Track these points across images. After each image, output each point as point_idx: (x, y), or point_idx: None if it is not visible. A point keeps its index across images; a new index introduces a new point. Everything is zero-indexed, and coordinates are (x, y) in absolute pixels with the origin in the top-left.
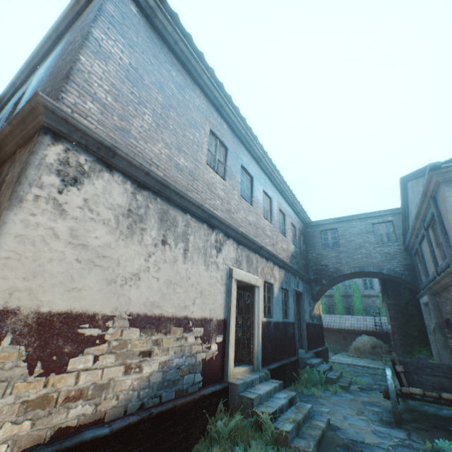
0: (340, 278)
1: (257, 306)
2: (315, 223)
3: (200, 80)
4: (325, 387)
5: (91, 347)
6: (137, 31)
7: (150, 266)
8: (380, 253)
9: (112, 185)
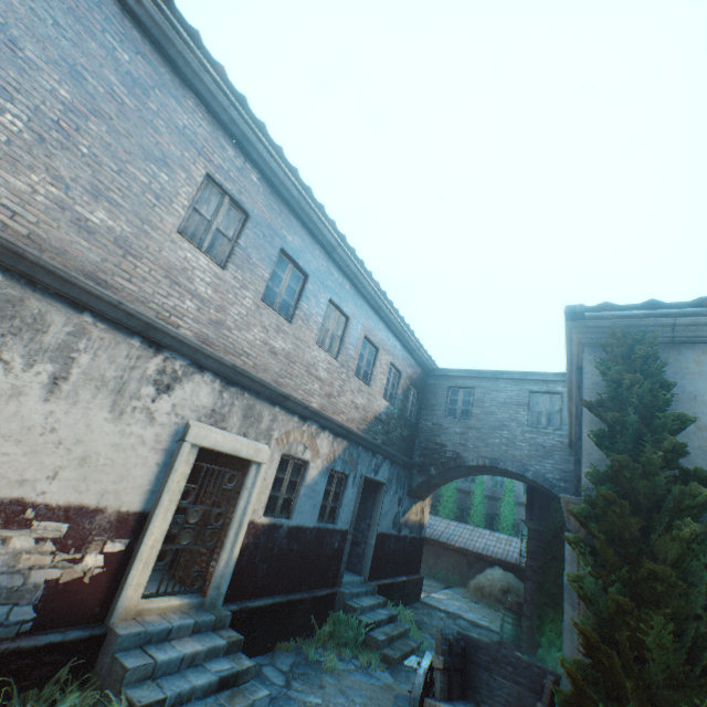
0: (461, 470)
1: (247, 497)
2: (443, 372)
3: (198, 82)
4: (357, 652)
5: None
6: None
7: None
8: (529, 443)
9: None
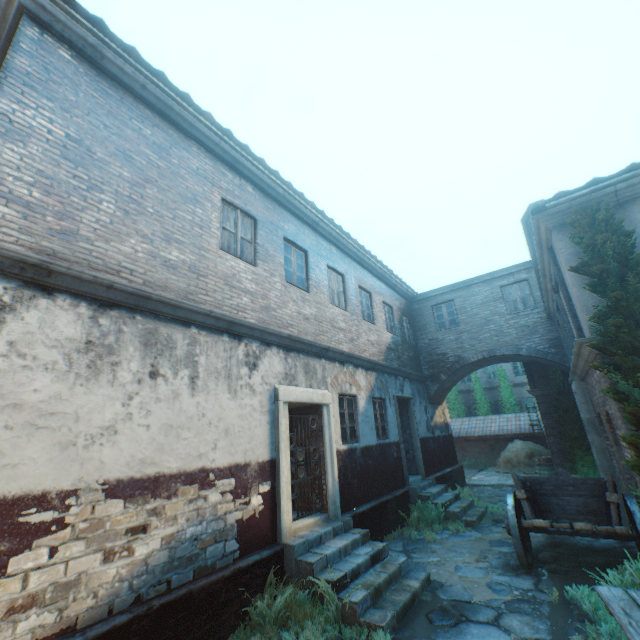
0: (465, 369)
1: (328, 432)
2: (423, 296)
3: (195, 131)
4: (444, 525)
5: (44, 537)
6: (75, 85)
7: (132, 412)
8: (515, 328)
9: (55, 313)
